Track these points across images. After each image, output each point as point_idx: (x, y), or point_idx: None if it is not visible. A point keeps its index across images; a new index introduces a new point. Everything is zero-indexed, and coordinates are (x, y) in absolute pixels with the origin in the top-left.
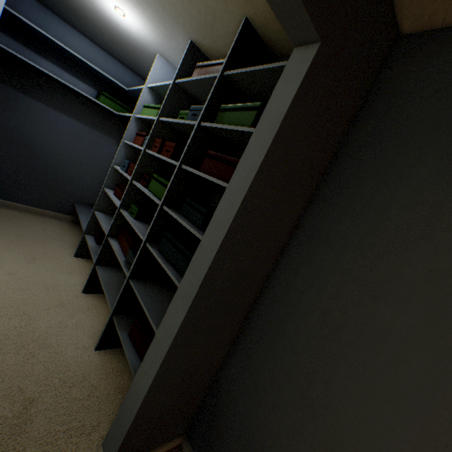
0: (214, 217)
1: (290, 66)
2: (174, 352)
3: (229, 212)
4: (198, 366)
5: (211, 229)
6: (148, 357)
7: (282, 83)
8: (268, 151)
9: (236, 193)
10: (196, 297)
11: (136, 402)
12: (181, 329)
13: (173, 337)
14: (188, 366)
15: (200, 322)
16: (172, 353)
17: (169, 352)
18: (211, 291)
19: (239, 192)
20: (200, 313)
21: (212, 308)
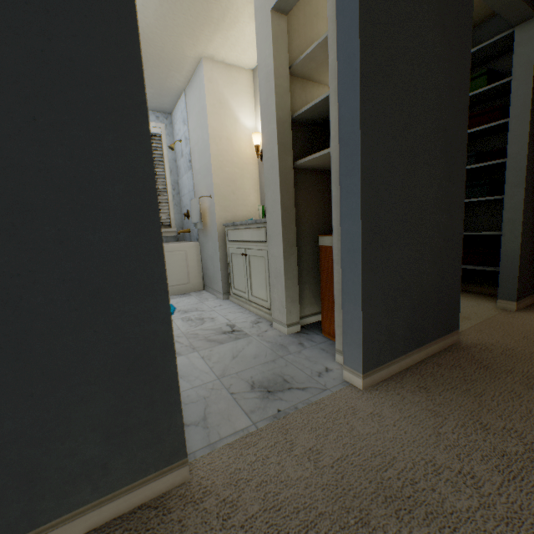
0: (509, 136)
1: (518, 37)
2: (524, 217)
3: (521, 126)
4: (532, 232)
5: (511, 143)
6: (505, 232)
7: (517, 48)
8: (532, 83)
9: (521, 114)
10: (525, 179)
11: (514, 256)
12: (524, 201)
13: (522, 207)
14: (529, 230)
15: (528, 196)
16: (523, 218)
17: (522, 216)
18: (529, 174)
19: (523, 112)
20: (527, 190)
21: (531, 187)
